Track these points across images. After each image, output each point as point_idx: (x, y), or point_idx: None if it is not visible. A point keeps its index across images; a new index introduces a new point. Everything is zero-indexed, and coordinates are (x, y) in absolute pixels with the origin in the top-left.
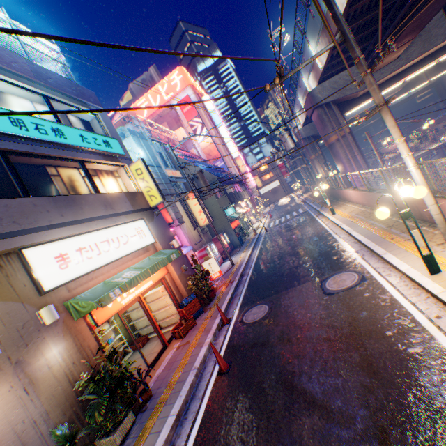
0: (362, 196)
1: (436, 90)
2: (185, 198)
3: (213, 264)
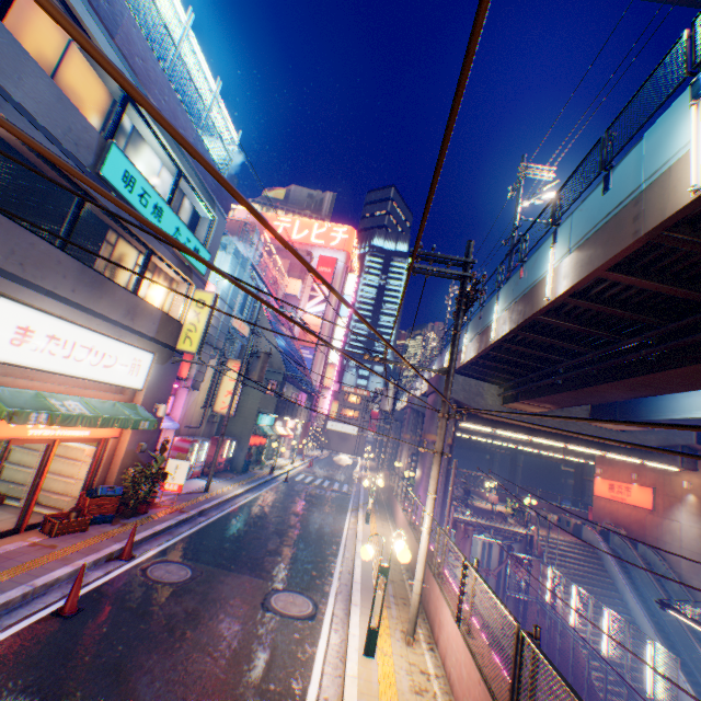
0: (404, 525)
1: (574, 471)
2: (228, 363)
3: (182, 470)
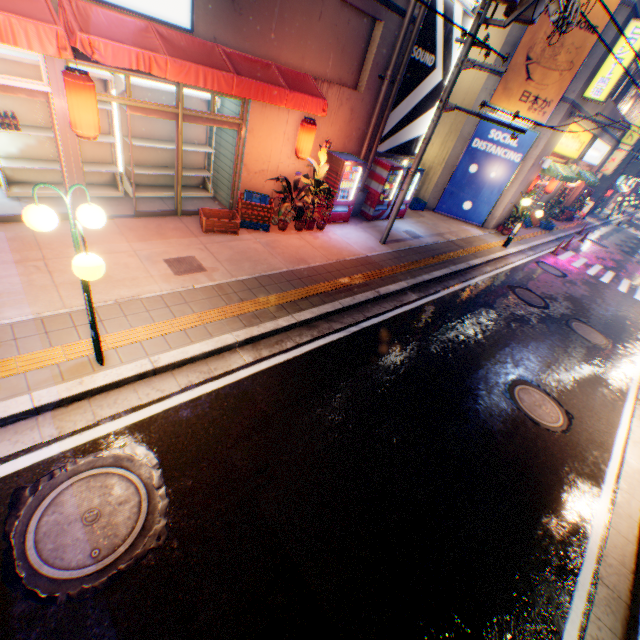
0: None
1: None
2: None
3: (587, 207)
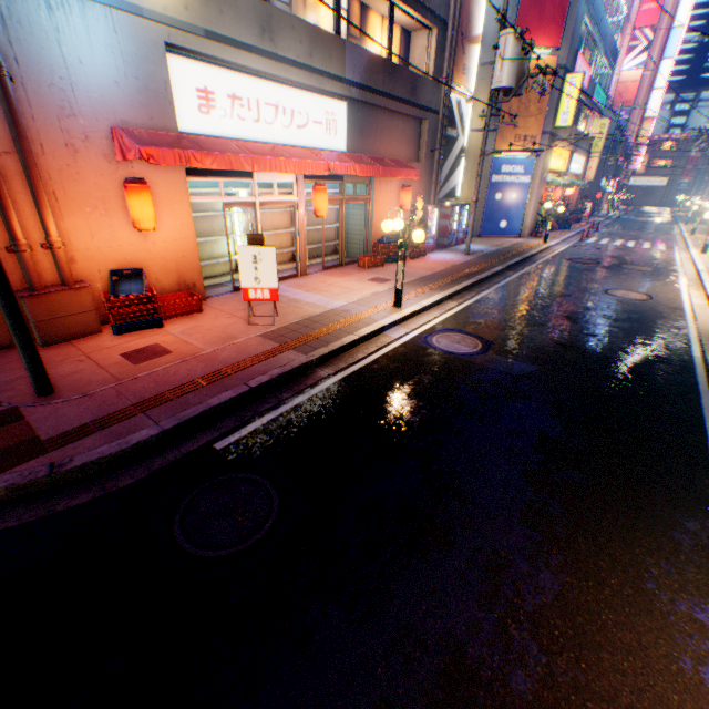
0: None
1: None
2: None
3: (587, 208)
